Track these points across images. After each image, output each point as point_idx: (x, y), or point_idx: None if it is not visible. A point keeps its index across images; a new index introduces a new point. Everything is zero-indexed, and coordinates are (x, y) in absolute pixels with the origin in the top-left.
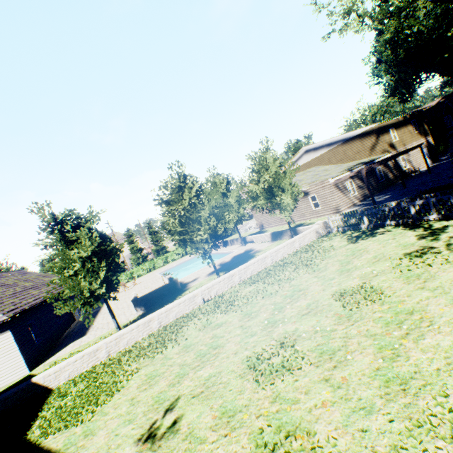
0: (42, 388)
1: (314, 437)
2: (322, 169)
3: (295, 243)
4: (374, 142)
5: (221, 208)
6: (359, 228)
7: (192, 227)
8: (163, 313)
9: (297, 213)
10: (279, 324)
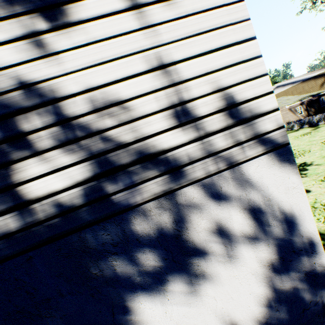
0: None
1: None
2: (285, 99)
3: None
4: (323, 81)
5: None
6: (292, 129)
7: None
8: None
9: None
10: None
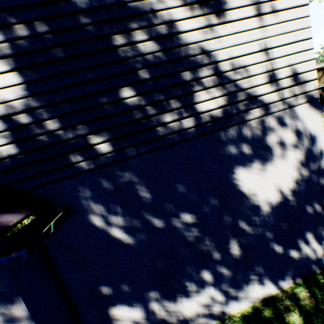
0: None
1: None
2: None
3: None
4: (320, 76)
5: None
6: None
7: None
8: None
9: None
10: None
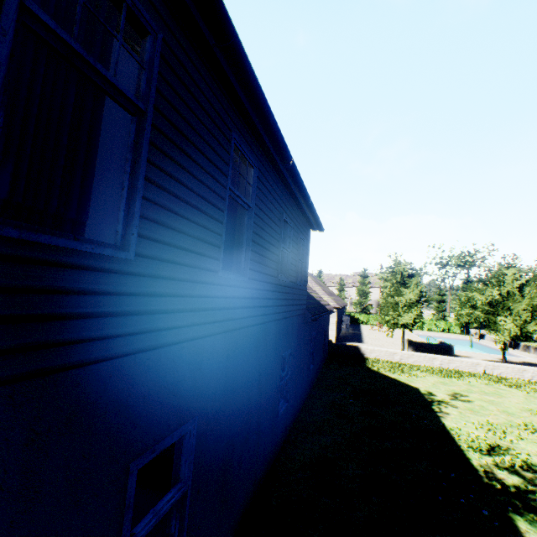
0: (361, 353)
1: None
2: None
3: None
4: None
5: (534, 305)
6: None
7: (500, 312)
8: (445, 360)
9: None
10: None
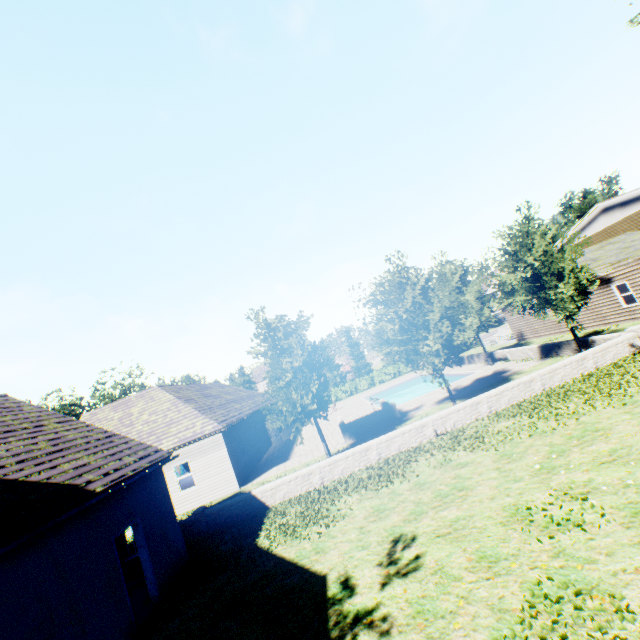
0: (260, 503)
1: (621, 601)
2: (639, 236)
3: (586, 360)
4: None
5: (453, 309)
6: None
7: (417, 335)
8: (383, 443)
9: (589, 313)
10: (560, 470)
